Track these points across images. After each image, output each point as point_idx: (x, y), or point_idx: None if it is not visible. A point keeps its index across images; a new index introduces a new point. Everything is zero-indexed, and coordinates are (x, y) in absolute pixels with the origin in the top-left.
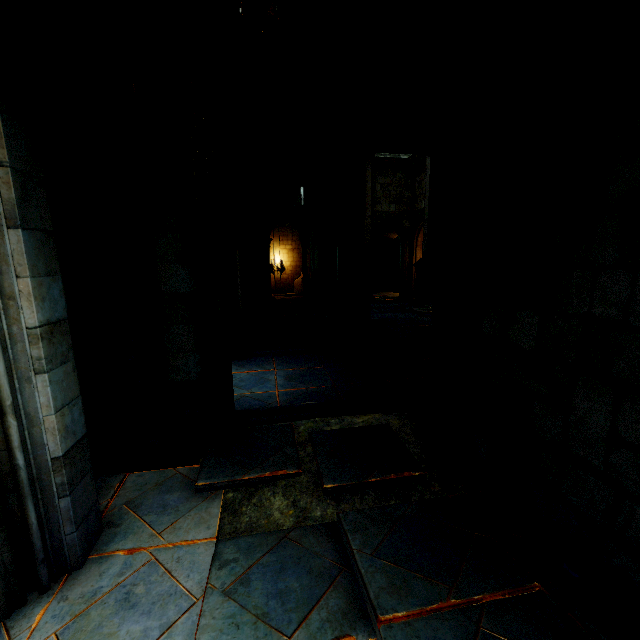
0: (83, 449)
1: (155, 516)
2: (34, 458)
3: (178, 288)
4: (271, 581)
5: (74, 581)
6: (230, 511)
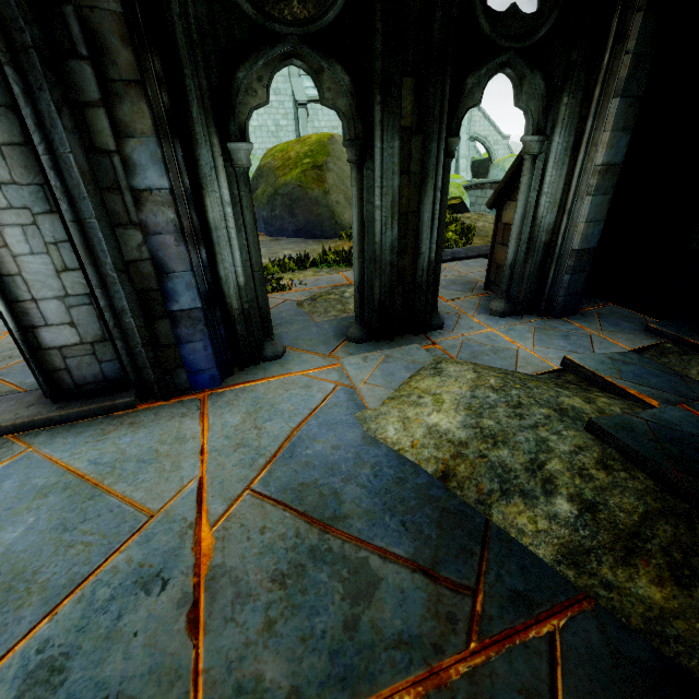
0: (589, 256)
1: (607, 325)
2: (565, 245)
3: None
4: (640, 372)
5: (551, 320)
6: (658, 351)
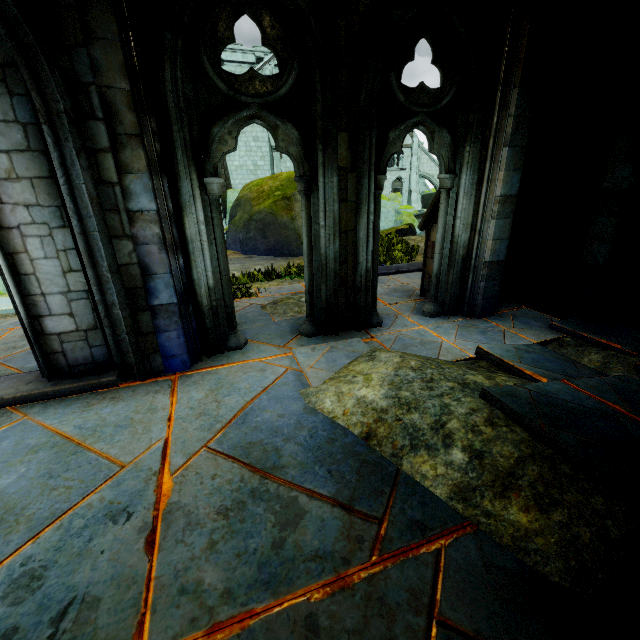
0: (499, 267)
1: (519, 323)
2: (478, 258)
3: (617, 185)
4: (539, 358)
5: (473, 320)
6: (559, 344)
